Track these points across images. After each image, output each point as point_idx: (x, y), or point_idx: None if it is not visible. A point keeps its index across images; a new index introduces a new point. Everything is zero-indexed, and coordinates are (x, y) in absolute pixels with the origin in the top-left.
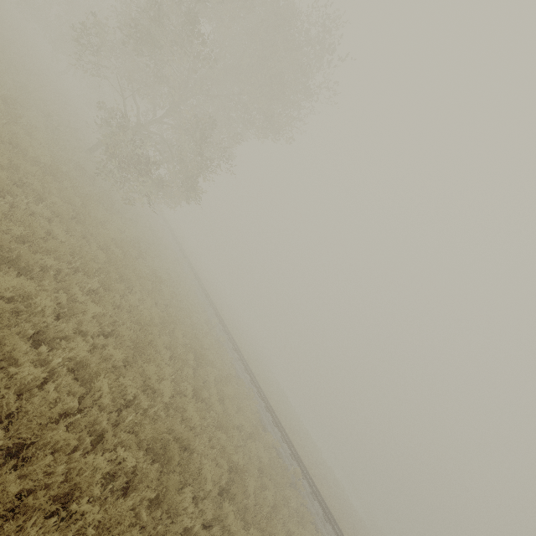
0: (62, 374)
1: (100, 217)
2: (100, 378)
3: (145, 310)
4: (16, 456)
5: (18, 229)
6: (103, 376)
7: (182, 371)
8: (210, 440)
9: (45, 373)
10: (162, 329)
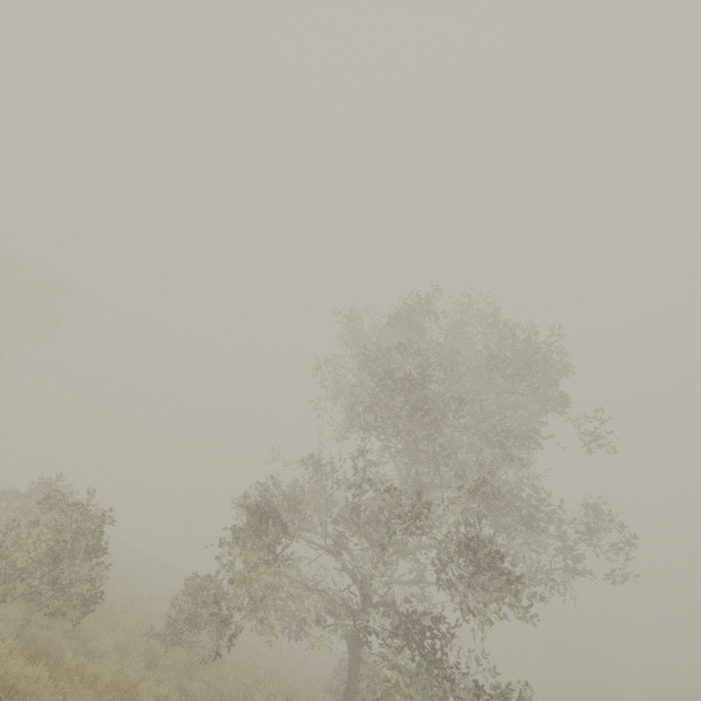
0: None
1: None
2: None
3: None
4: None
5: None
6: None
7: None
8: None
9: None
10: None
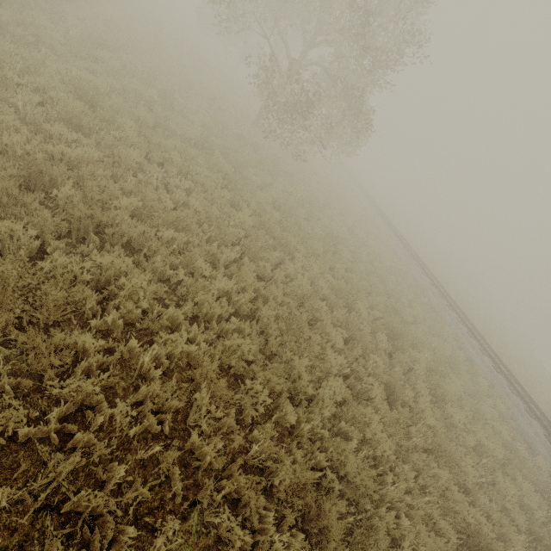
0: (156, 378)
1: (258, 181)
2: (203, 386)
3: (305, 279)
4: (57, 510)
5: (132, 203)
6: (204, 384)
7: (367, 358)
8: (419, 473)
9: (97, 388)
10: (336, 301)
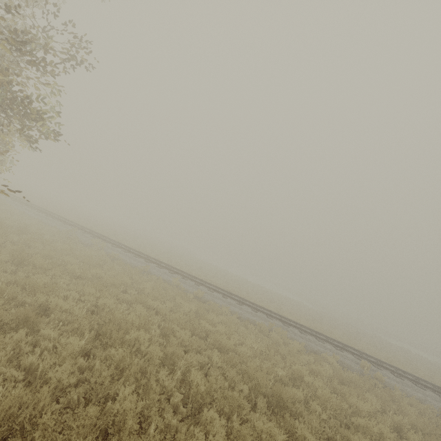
0: None
1: None
2: None
3: None
4: None
5: None
6: None
7: None
8: None
9: None
10: None
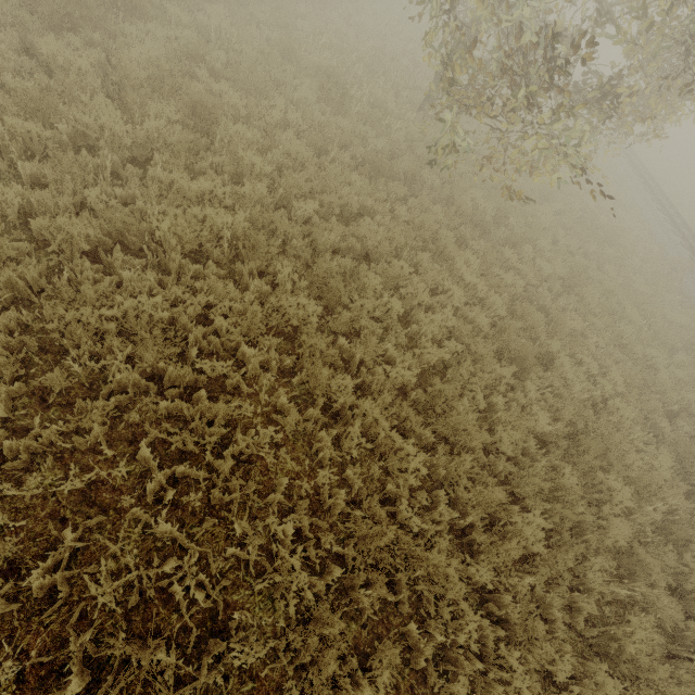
0: None
1: (394, 308)
2: None
3: None
4: None
5: None
6: None
7: None
8: None
9: None
10: None
